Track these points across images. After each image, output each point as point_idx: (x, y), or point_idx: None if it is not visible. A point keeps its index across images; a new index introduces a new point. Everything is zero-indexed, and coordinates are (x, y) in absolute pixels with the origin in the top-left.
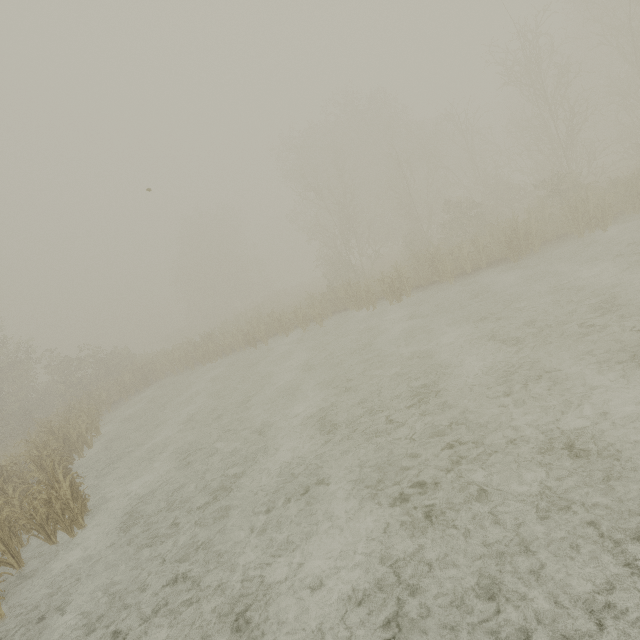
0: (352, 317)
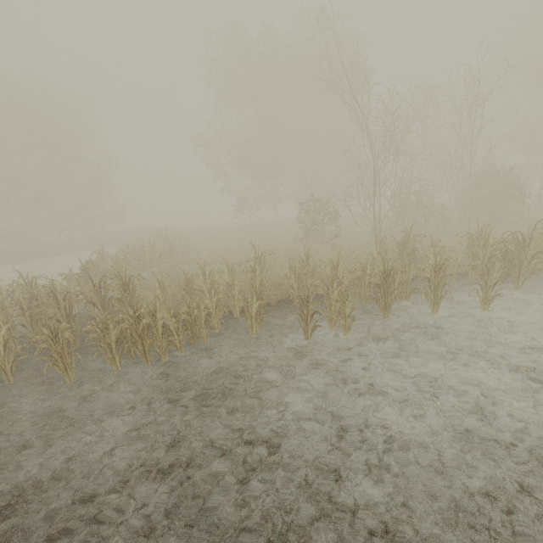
0: (538, 299)
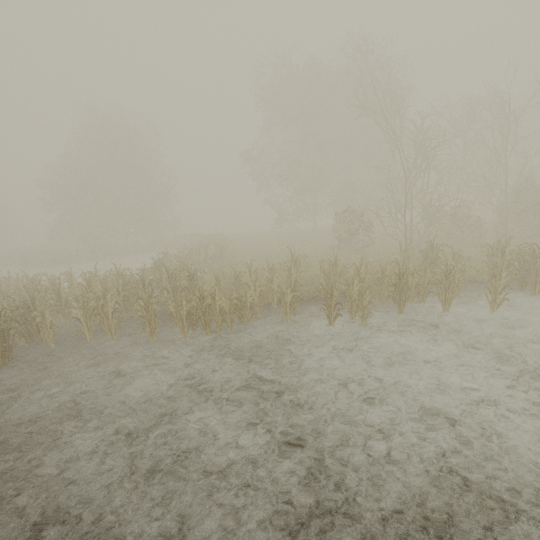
0: None
